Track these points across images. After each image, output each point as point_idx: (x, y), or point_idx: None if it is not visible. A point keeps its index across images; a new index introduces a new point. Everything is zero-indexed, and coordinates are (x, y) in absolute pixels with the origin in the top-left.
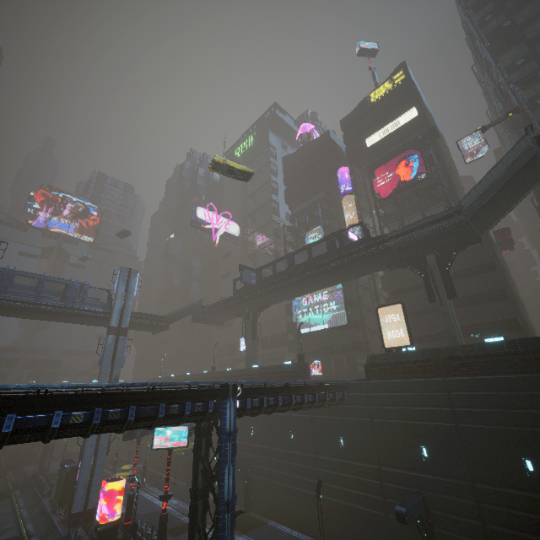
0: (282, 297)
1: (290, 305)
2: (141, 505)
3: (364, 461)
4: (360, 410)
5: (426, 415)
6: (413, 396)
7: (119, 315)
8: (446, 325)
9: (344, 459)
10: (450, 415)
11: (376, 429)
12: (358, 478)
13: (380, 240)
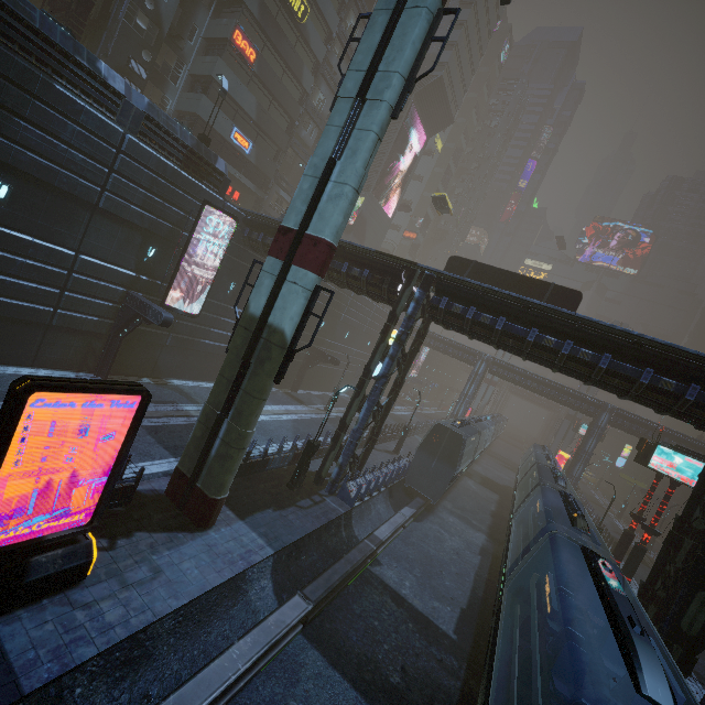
0: None
1: None
2: (584, 489)
3: None
4: None
5: None
6: None
7: None
8: None
9: None
10: None
11: None
12: None
13: None
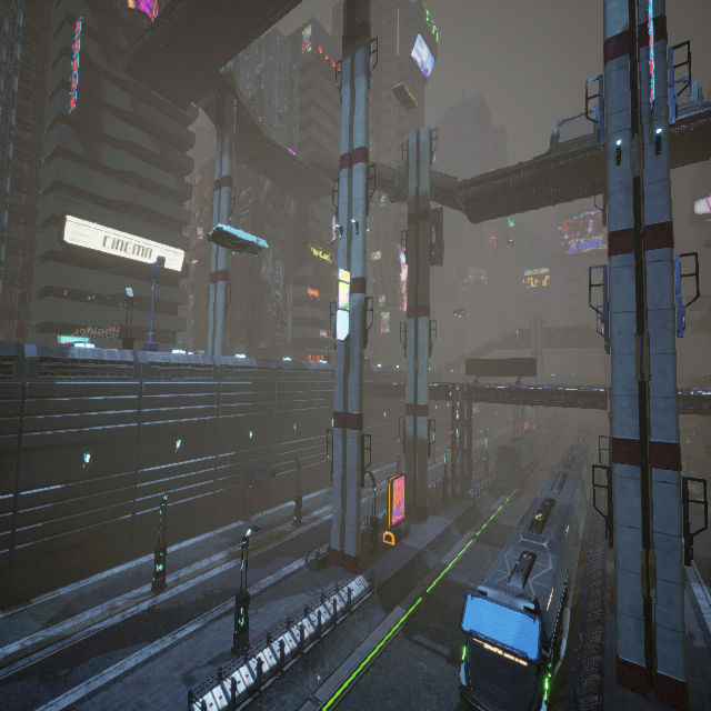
0: None
1: None
2: None
3: None
4: None
5: None
6: None
7: None
8: None
9: None
10: None
11: None
12: None
13: None
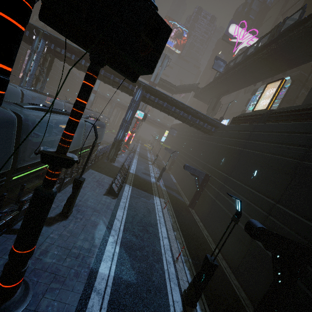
0: (236, 85)
1: (251, 99)
2: (143, 152)
3: (204, 162)
4: (215, 139)
5: (235, 143)
6: (237, 133)
7: (155, 76)
8: (305, 99)
9: (200, 160)
10: (243, 144)
11: (215, 148)
12: (197, 166)
13: (301, 19)
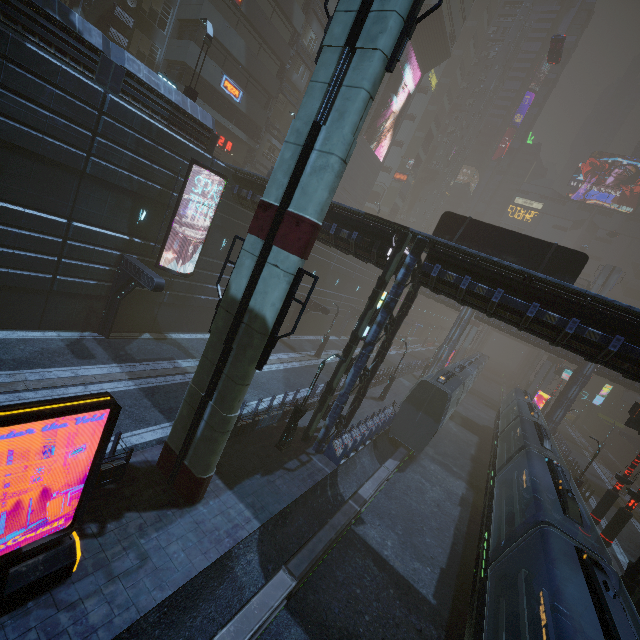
0: None
1: None
2: (560, 426)
3: None
4: None
5: None
6: None
7: None
8: None
9: None
10: None
11: None
12: None
13: None
